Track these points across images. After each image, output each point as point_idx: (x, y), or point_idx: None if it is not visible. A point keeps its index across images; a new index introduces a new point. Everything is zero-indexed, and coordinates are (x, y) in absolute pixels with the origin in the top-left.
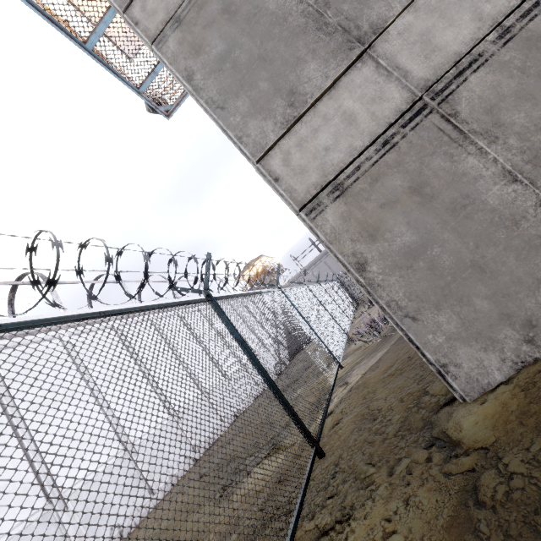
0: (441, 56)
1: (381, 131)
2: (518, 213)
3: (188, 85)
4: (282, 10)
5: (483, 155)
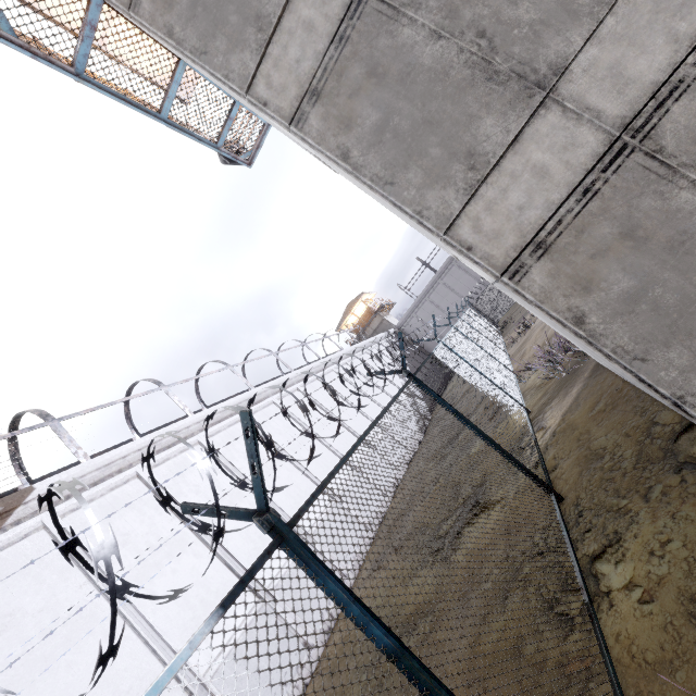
0: (636, 88)
1: (579, 180)
2: None
3: (346, 165)
4: (441, 64)
5: None
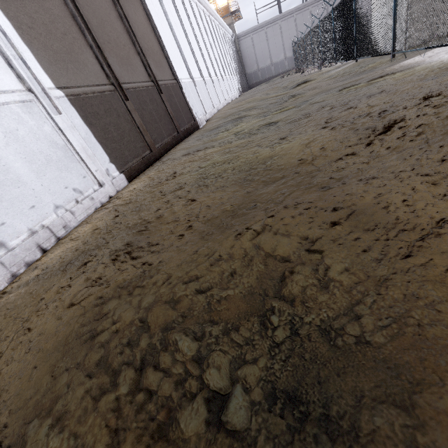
0: None
1: None
2: None
3: None
4: None
5: None
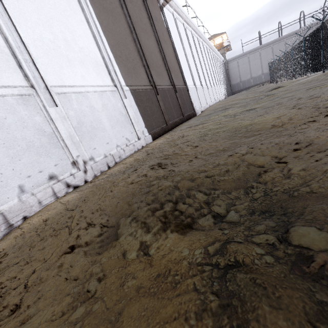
0: None
1: None
2: None
3: None
4: None
5: None
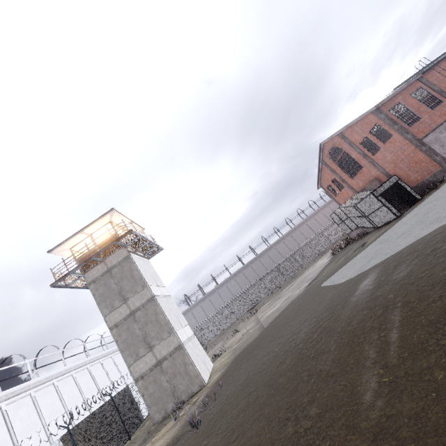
0: (162, 355)
1: (151, 367)
2: (167, 388)
3: (116, 343)
4: (139, 334)
5: (165, 376)
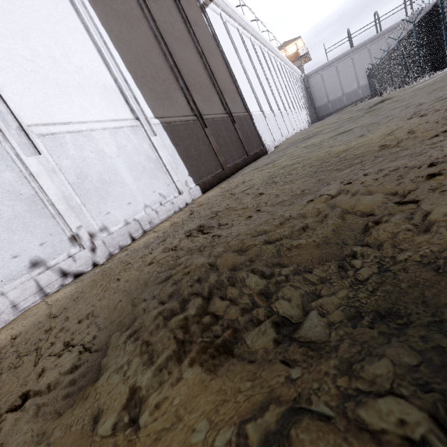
0: None
1: None
2: None
3: None
4: None
5: None
